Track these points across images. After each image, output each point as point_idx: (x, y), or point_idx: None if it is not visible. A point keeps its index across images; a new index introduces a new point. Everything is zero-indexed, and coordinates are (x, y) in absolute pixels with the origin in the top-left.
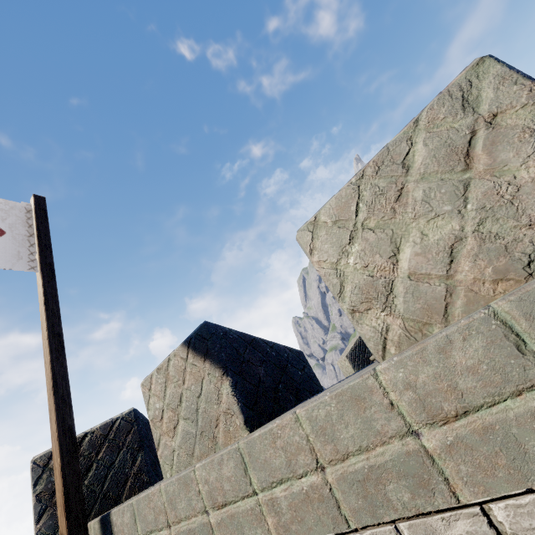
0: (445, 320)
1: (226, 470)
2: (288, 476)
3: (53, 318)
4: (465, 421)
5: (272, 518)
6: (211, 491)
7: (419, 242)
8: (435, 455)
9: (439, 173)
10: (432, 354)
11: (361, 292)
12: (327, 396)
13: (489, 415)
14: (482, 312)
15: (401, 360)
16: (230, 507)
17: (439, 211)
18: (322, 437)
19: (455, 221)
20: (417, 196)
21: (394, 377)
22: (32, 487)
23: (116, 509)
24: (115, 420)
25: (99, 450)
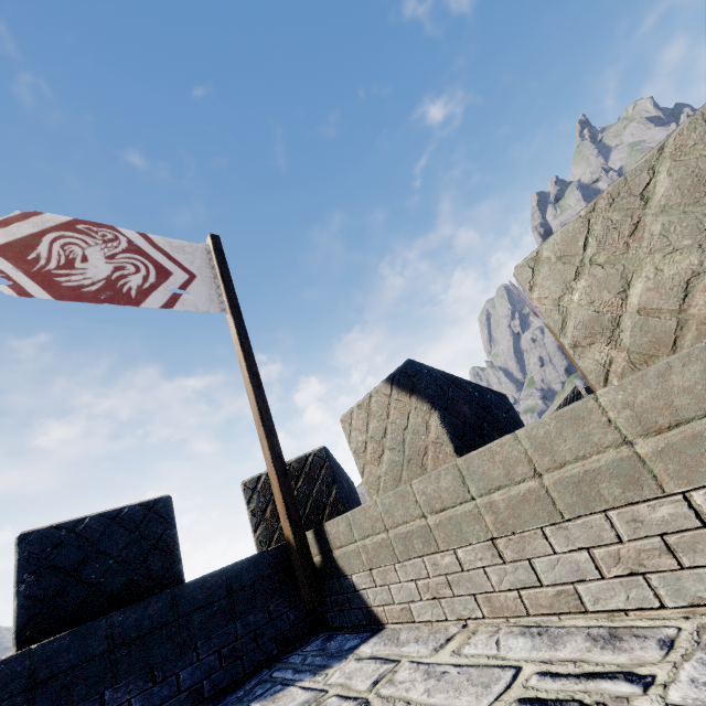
0: (673, 352)
1: (444, 482)
2: (506, 483)
3: (249, 358)
4: (676, 431)
5: (490, 517)
6: (429, 501)
7: (652, 278)
8: (647, 459)
9: (681, 206)
10: (652, 379)
11: (585, 327)
12: (546, 418)
13: (699, 425)
14: (704, 342)
15: (621, 385)
16: (448, 512)
17: (677, 245)
18: (540, 451)
19: (694, 255)
20: (654, 231)
21: (614, 399)
22: (246, 504)
23: (330, 521)
24: (308, 456)
25: (298, 480)
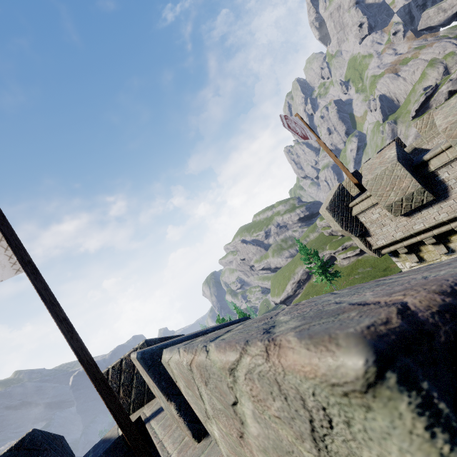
0: None
1: None
2: None
3: (54, 308)
4: None
5: None
6: None
7: None
8: None
9: None
10: None
11: None
12: None
13: None
14: None
15: None
16: None
17: None
18: None
19: None
20: None
21: None
22: None
23: (147, 427)
24: (136, 350)
25: (134, 368)
